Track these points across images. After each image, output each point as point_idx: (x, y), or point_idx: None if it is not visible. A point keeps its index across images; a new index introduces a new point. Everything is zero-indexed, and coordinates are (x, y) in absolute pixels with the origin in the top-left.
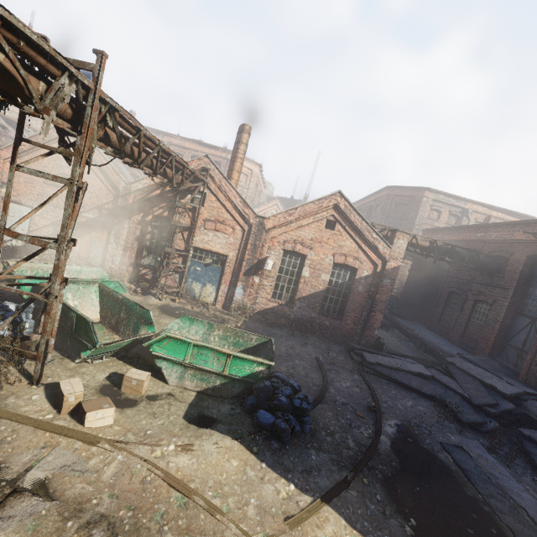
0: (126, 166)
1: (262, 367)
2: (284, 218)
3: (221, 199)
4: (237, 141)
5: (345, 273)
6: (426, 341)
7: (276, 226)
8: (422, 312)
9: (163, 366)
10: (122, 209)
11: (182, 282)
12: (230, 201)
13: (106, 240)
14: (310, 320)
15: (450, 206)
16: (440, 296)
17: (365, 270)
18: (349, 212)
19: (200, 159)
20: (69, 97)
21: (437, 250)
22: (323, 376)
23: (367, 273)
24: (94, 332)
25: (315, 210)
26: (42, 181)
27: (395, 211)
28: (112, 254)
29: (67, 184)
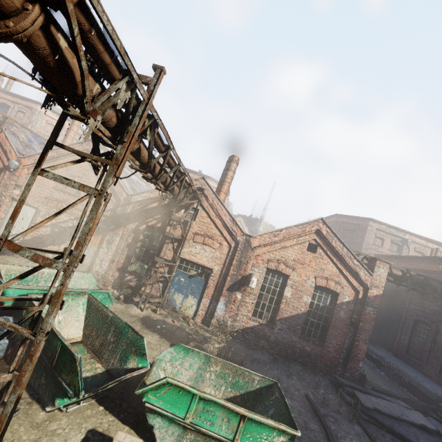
0: (127, 180)
1: (283, 436)
2: (269, 238)
3: (211, 216)
4: (226, 168)
5: (326, 296)
6: (401, 373)
7: (261, 244)
8: (383, 336)
9: (156, 424)
10: (120, 217)
11: (165, 292)
12: (220, 218)
13: (98, 244)
14: (290, 343)
15: (392, 236)
16: (404, 322)
17: (346, 295)
18: (330, 238)
19: (196, 180)
20: (121, 103)
21: (410, 280)
22: (325, 428)
23: (349, 299)
24: (80, 375)
25: (299, 233)
26: (52, 187)
27: (343, 235)
28: (101, 258)
29: (94, 194)
